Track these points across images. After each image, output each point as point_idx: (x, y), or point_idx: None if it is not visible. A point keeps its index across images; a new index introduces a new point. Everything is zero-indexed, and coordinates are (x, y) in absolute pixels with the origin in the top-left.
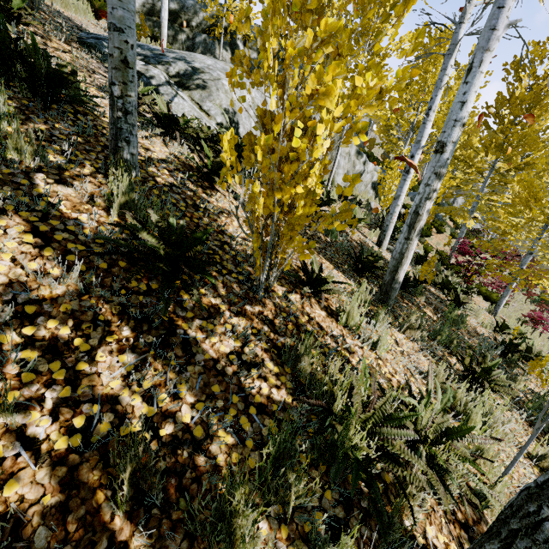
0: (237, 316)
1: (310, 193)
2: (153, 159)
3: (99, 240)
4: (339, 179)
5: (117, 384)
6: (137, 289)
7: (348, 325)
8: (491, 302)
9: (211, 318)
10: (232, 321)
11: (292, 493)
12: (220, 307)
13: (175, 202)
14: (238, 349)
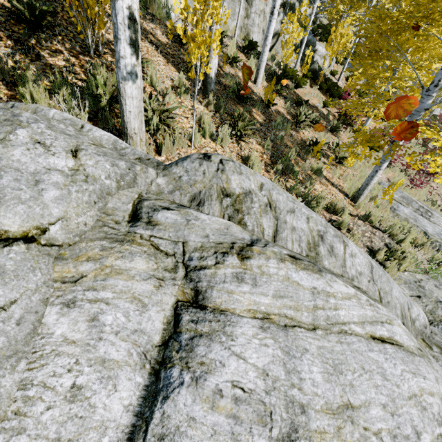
0: (72, 57)
1: None
2: None
3: (2, 10)
4: (254, 38)
5: (2, 55)
6: (18, 32)
7: (154, 86)
8: (370, 148)
9: (56, 53)
10: (68, 57)
11: (61, 93)
12: (63, 51)
13: (55, 7)
14: (67, 66)
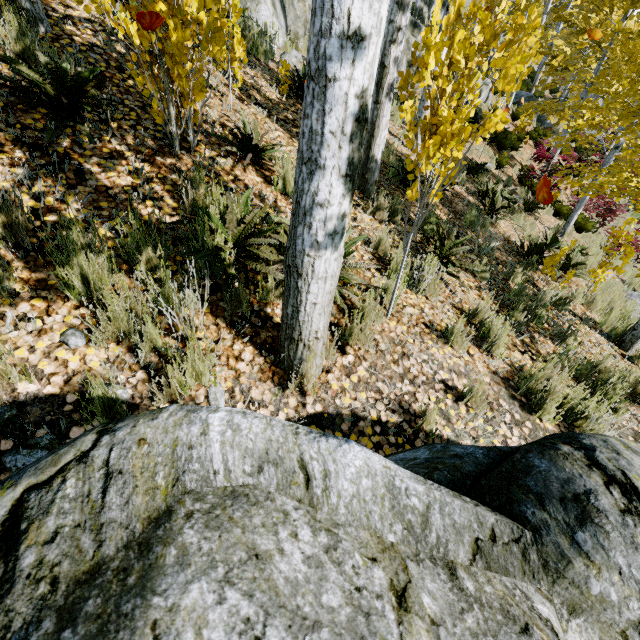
0: (143, 163)
1: (174, 10)
2: (74, 17)
3: None
4: None
5: (8, 185)
6: (34, 127)
7: (288, 193)
8: (575, 227)
9: (112, 160)
10: (136, 165)
11: (144, 259)
12: (124, 153)
13: (93, 61)
14: (137, 185)
